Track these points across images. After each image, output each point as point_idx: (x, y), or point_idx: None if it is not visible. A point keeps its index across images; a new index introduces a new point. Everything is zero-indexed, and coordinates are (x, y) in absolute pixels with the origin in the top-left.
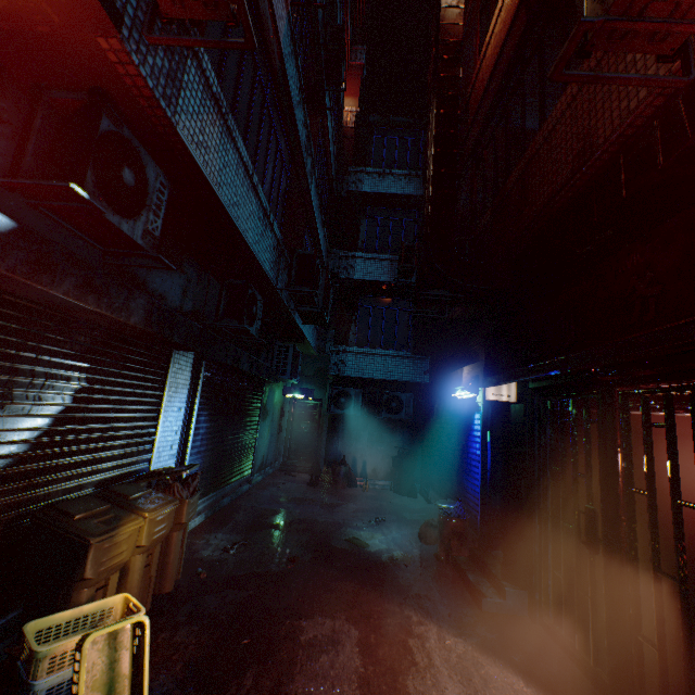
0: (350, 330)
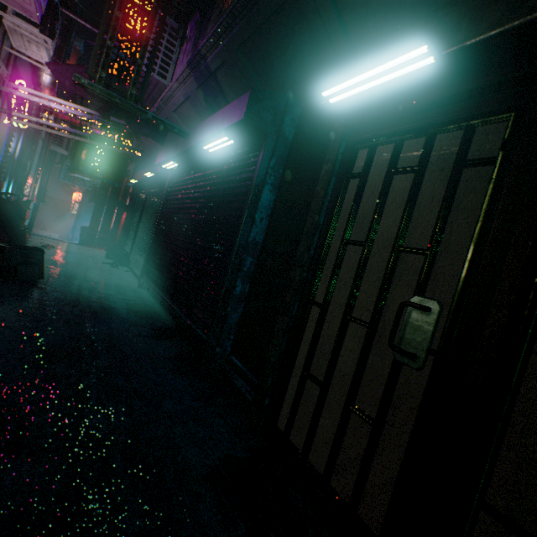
0: (53, 179)
